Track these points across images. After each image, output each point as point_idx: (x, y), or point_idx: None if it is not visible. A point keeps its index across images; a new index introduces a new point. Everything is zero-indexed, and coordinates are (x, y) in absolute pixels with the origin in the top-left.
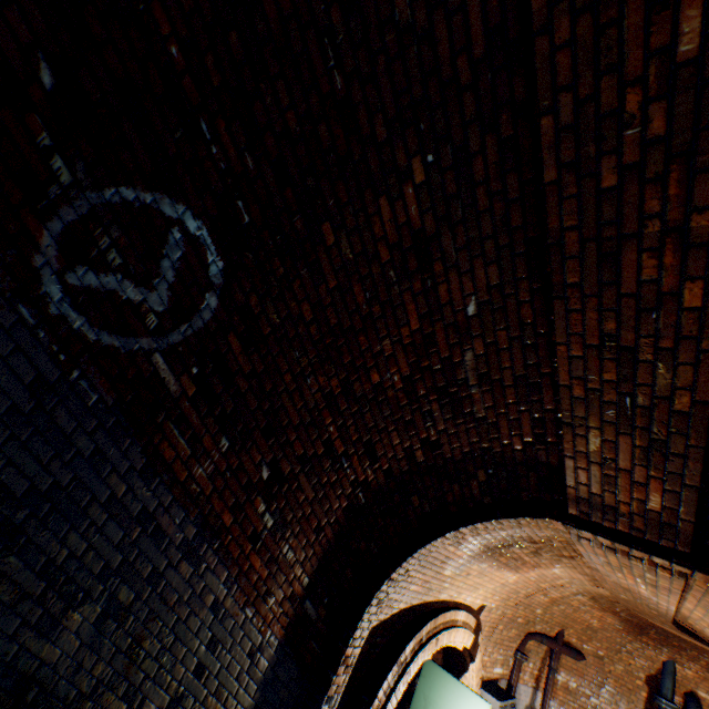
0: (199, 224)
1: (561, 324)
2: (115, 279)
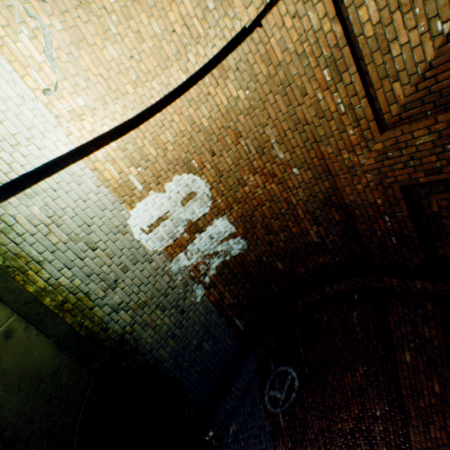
0: (295, 372)
1: (411, 433)
2: (276, 391)
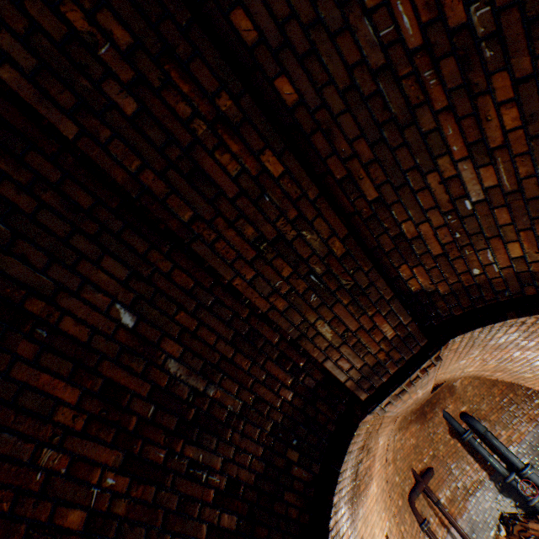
0: None
1: (217, 261)
2: None
